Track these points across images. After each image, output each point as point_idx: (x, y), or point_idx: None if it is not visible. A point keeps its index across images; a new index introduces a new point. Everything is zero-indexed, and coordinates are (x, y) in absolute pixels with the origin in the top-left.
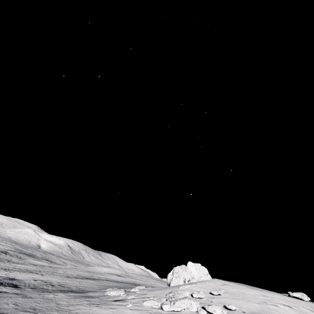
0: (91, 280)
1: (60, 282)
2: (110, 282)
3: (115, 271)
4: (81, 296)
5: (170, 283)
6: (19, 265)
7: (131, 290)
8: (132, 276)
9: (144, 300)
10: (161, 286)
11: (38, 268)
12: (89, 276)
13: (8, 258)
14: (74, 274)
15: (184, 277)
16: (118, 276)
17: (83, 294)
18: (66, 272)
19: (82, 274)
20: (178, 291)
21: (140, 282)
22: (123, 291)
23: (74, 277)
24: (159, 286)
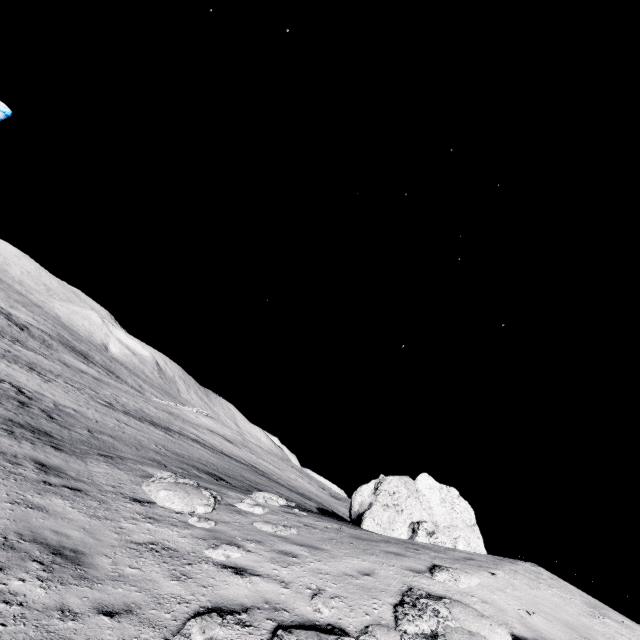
0: (158, 430)
1: (66, 407)
2: (199, 449)
3: (222, 429)
4: (37, 470)
5: (364, 516)
6: (30, 353)
7: (240, 503)
8: (254, 451)
9: (289, 634)
10: (308, 489)
11: (63, 371)
12: (161, 421)
13: (20, 337)
14: (132, 406)
15: (411, 514)
16: (226, 442)
17: (73, 461)
18: (121, 397)
19: (150, 411)
20: (453, 611)
21: (268, 468)
22: (209, 503)
23: (123, 411)
24: (304, 487)
